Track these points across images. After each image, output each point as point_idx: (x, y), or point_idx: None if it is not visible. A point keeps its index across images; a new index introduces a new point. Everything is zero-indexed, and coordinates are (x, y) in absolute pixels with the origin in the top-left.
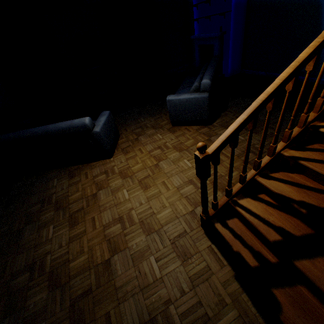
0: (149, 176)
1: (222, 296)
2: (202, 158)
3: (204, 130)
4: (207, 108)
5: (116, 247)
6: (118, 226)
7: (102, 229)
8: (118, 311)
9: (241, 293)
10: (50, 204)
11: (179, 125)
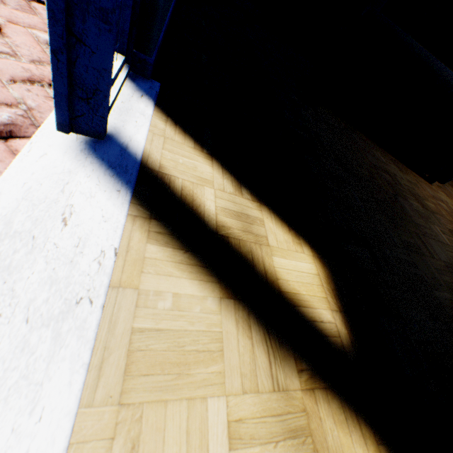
0: None
1: None
2: None
3: None
4: None
5: None
6: None
7: None
8: None
9: None
10: (404, 189)
11: None
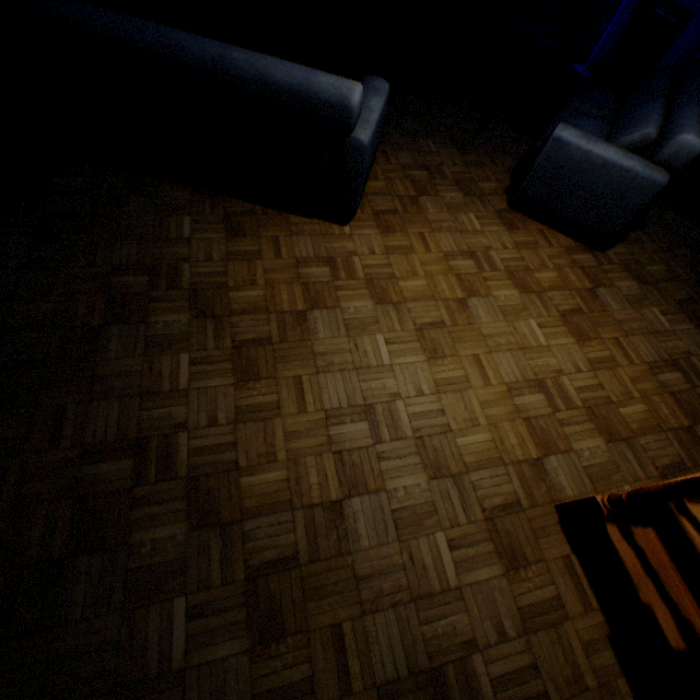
0: (442, 325)
1: (580, 670)
2: None
3: (584, 260)
4: (635, 213)
5: (356, 480)
6: (362, 426)
7: (322, 419)
8: (361, 628)
9: (617, 675)
10: (175, 290)
11: (526, 213)
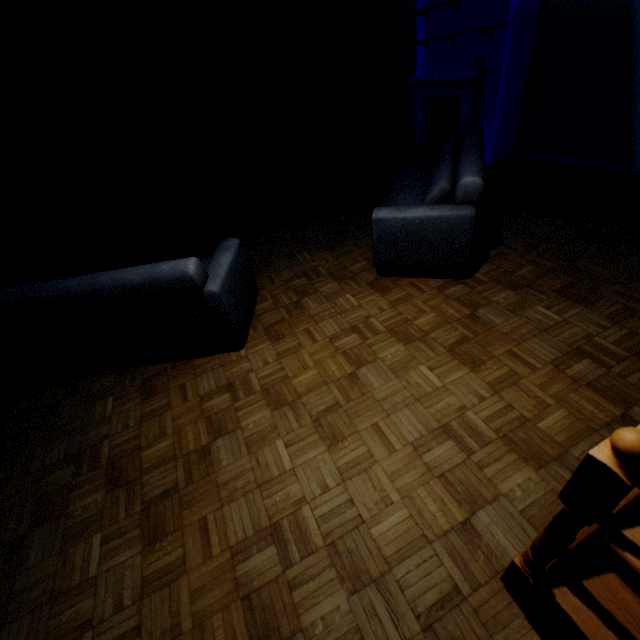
0: (337, 406)
1: None
2: (632, 482)
3: (456, 291)
4: (469, 242)
5: (268, 627)
6: (269, 552)
7: (228, 560)
8: None
9: None
10: (95, 469)
11: (394, 274)
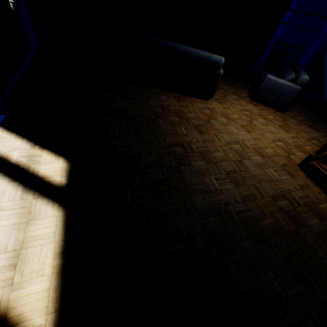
0: (247, 126)
1: (319, 197)
2: None
3: (278, 114)
4: (292, 98)
5: (242, 156)
6: (238, 145)
7: (226, 143)
8: (260, 185)
9: None
10: (170, 112)
11: (257, 102)
